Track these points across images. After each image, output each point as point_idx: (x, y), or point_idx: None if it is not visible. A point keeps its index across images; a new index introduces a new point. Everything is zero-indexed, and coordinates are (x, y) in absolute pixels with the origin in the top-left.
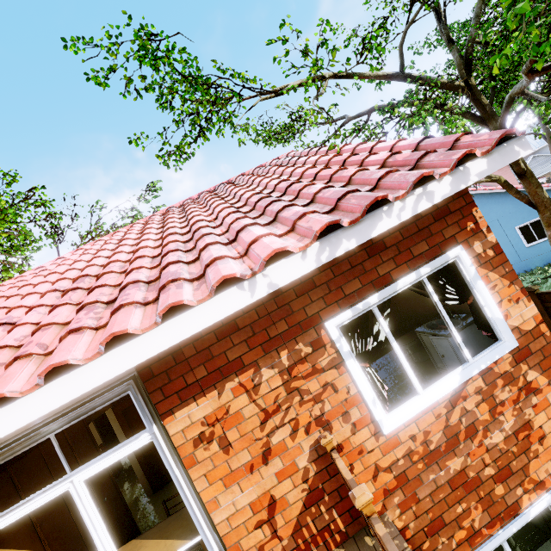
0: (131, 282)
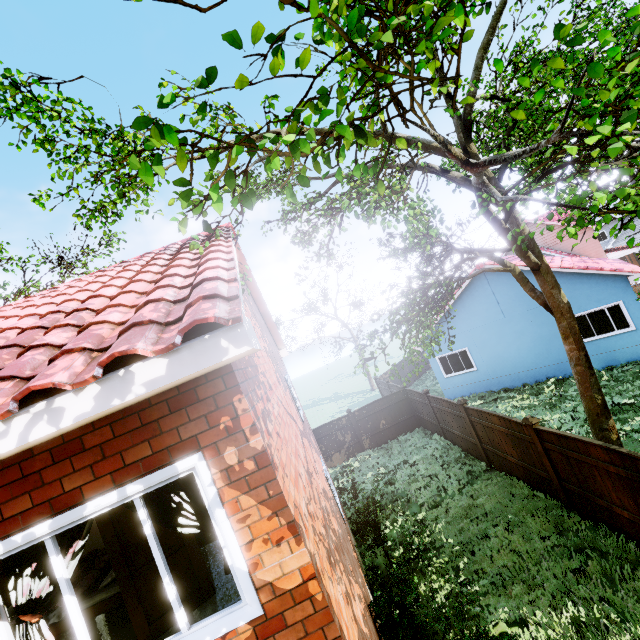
0: None
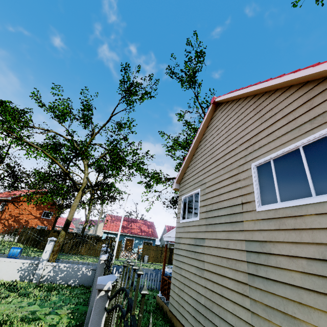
0: (3, 195)
